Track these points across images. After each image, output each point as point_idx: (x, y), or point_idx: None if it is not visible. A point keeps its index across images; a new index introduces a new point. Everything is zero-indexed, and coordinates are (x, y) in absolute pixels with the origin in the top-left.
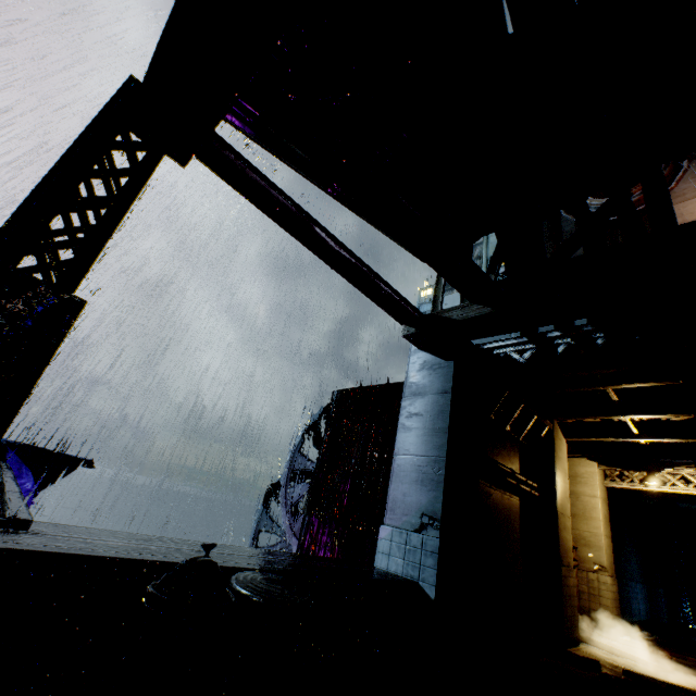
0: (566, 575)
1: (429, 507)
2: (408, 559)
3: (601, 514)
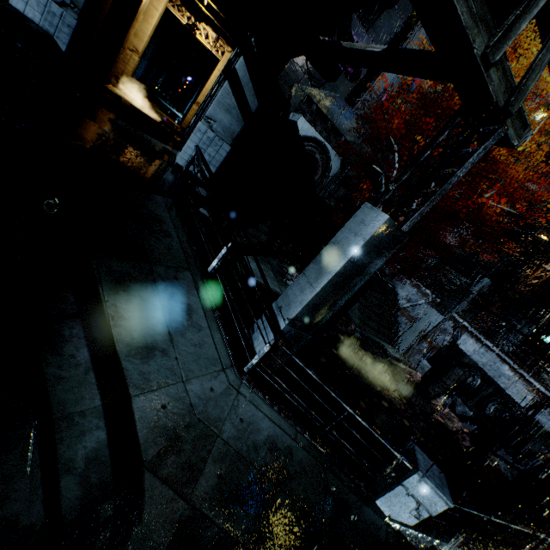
0: (121, 54)
1: None
2: (47, 18)
3: (155, 24)
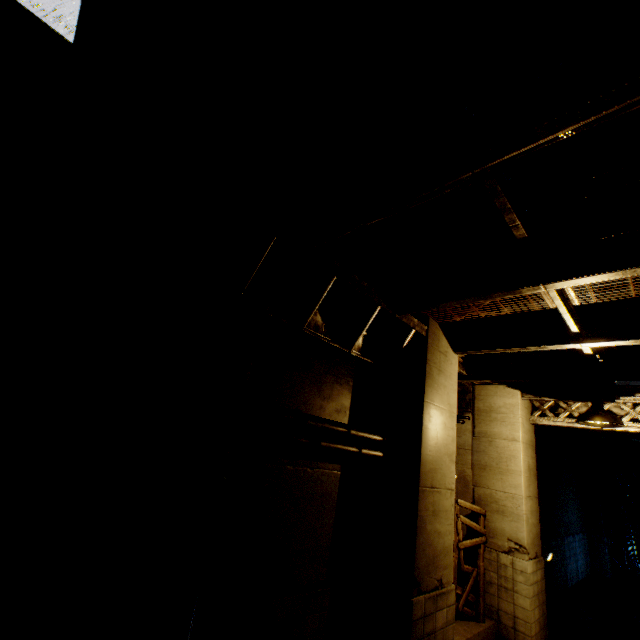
0: (427, 613)
1: None
2: None
3: (523, 466)
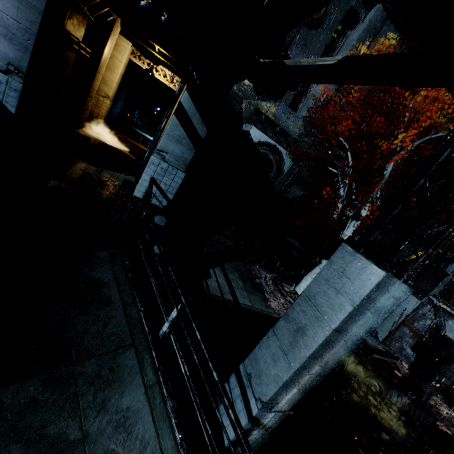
0: (89, 102)
1: (16, 62)
2: None
3: (120, 73)
